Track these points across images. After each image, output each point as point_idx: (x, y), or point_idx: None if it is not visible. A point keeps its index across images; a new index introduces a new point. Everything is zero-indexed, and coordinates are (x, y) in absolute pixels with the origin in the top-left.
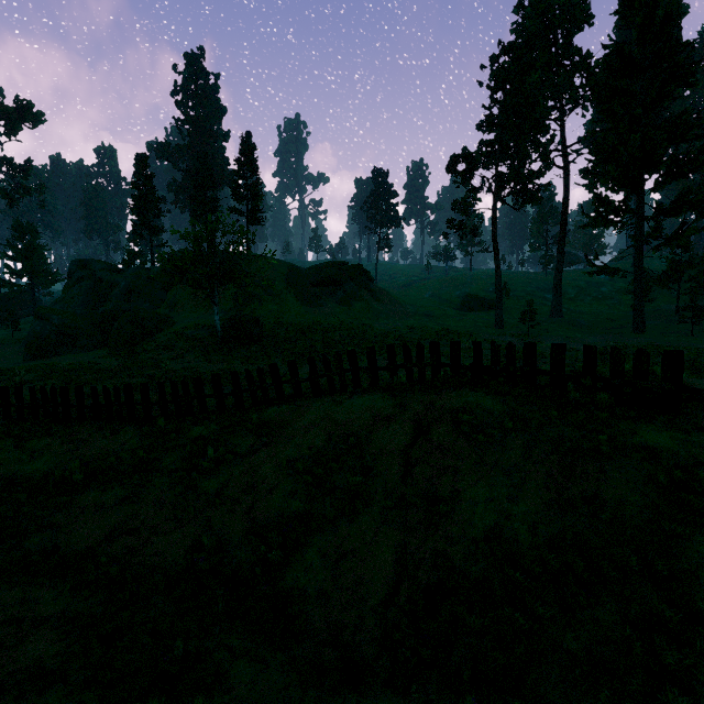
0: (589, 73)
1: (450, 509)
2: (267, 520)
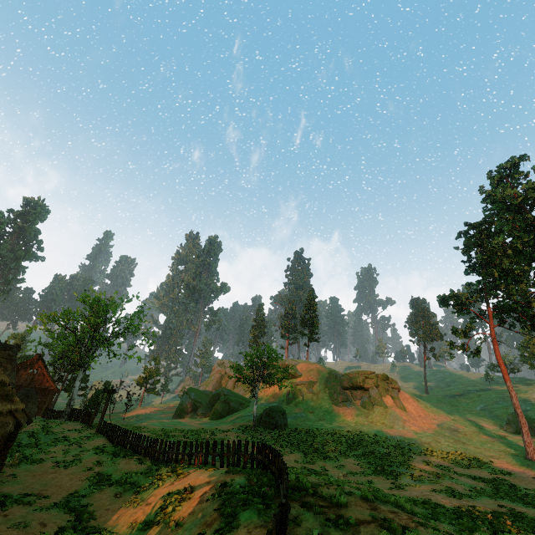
0: None
1: (176, 531)
2: (140, 521)
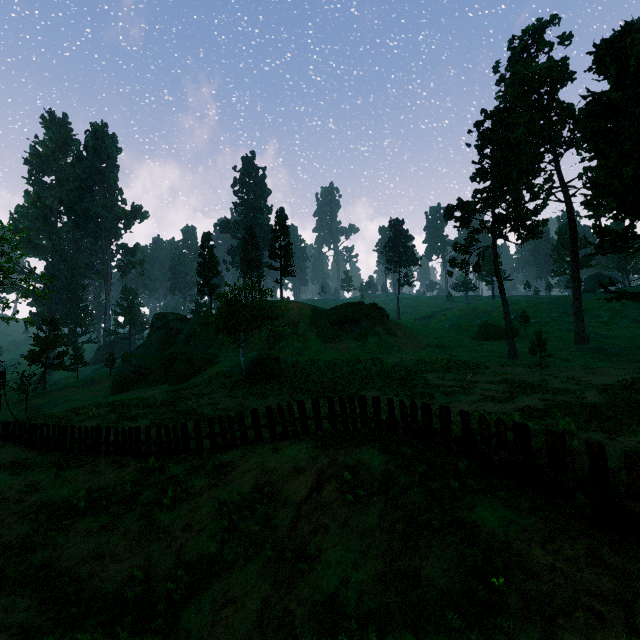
0: (575, 119)
1: (310, 569)
2: (189, 559)
